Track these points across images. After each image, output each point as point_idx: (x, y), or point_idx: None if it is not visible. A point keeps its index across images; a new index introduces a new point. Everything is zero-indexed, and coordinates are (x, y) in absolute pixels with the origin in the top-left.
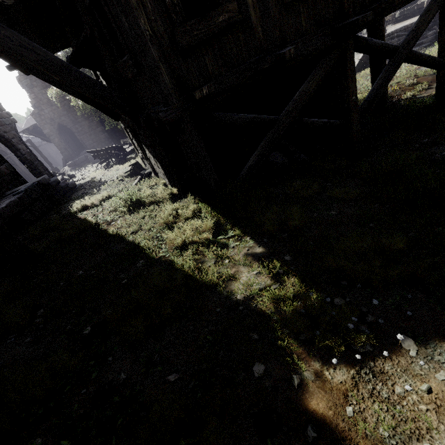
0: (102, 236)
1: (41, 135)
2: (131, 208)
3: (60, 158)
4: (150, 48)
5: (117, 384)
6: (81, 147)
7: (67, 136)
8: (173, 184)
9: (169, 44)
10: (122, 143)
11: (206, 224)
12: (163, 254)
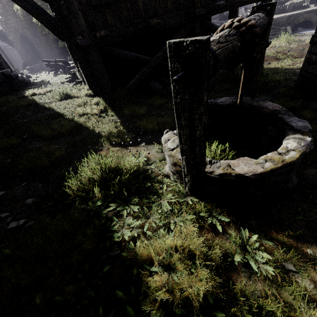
0: (42, 108)
1: (6, 40)
2: (63, 98)
3: (21, 63)
4: (74, 1)
5: (35, 148)
6: (39, 57)
7: (28, 46)
8: (91, 88)
9: (85, 1)
10: (69, 59)
11: (98, 108)
12: (72, 117)
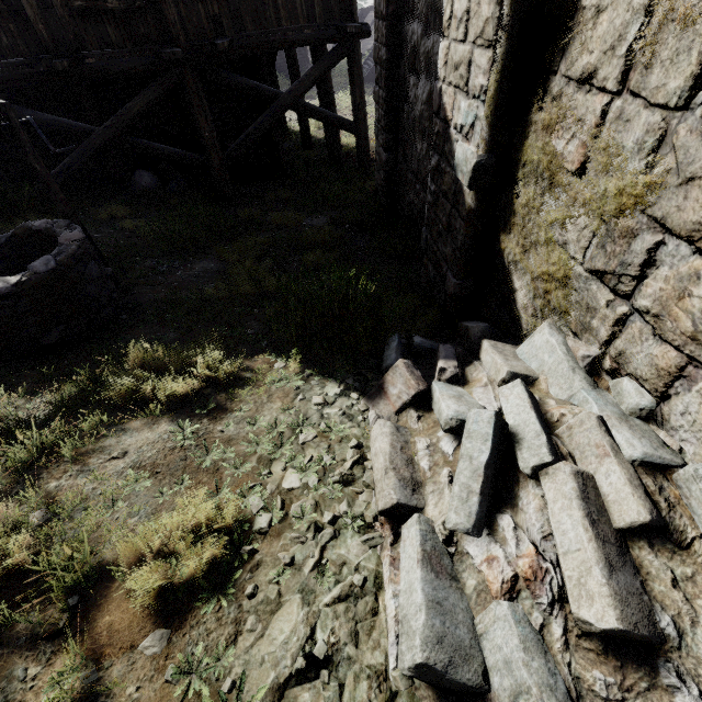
0: None
1: None
2: None
3: None
4: None
5: None
6: None
7: None
8: None
9: None
10: None
11: None
12: None
